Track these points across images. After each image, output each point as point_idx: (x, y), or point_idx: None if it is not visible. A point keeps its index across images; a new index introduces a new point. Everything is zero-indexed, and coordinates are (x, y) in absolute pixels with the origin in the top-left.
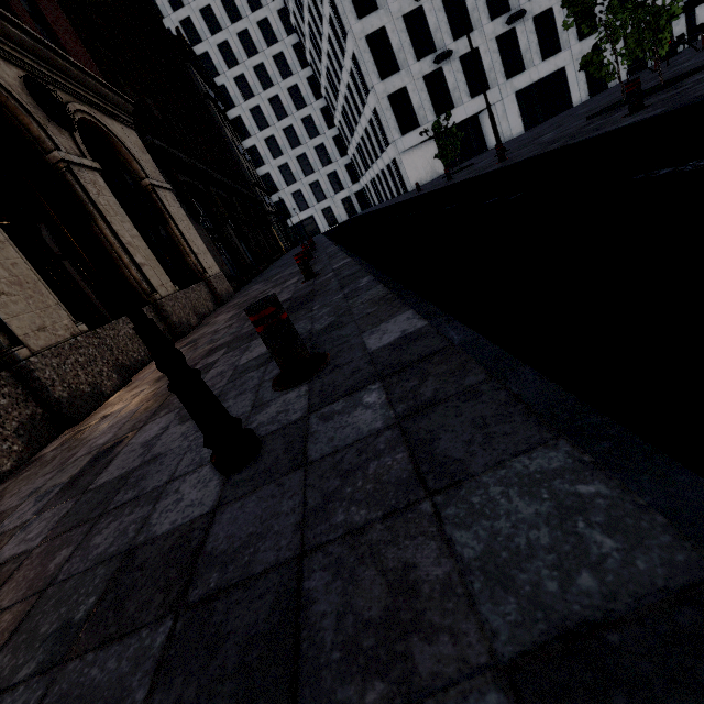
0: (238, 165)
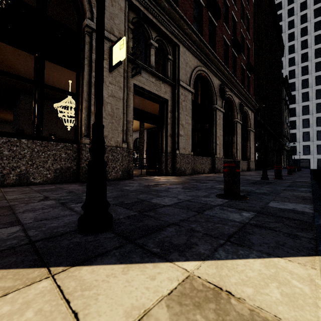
0: (281, 127)
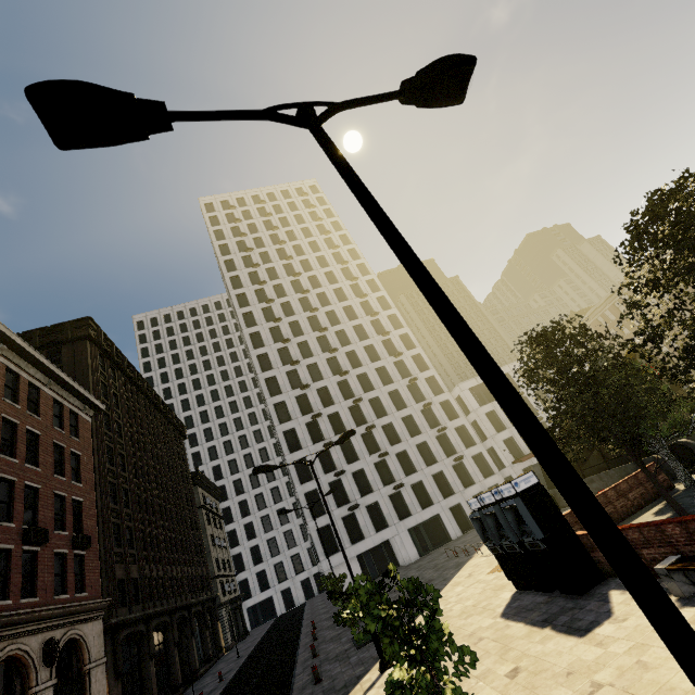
0: (205, 562)
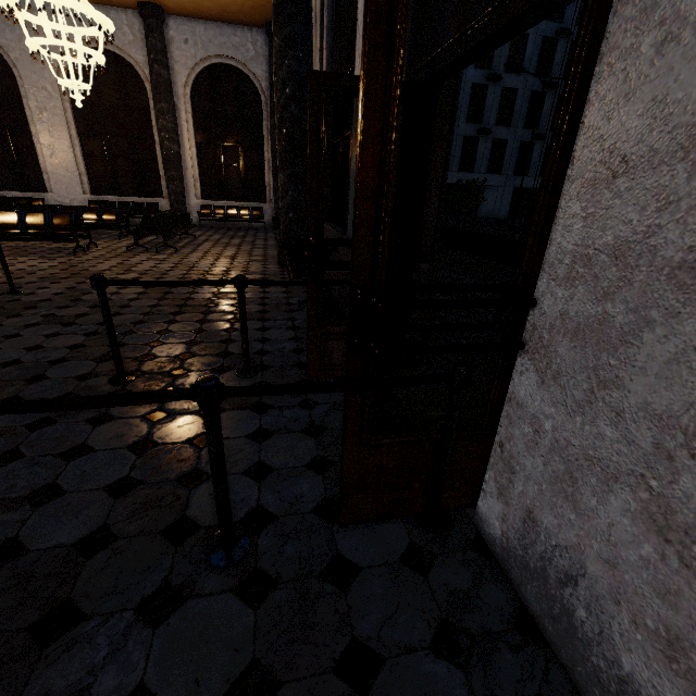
0: None
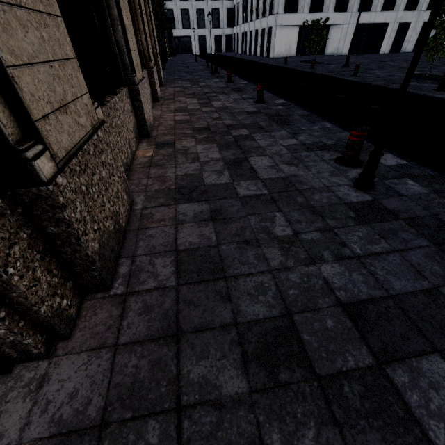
0: None
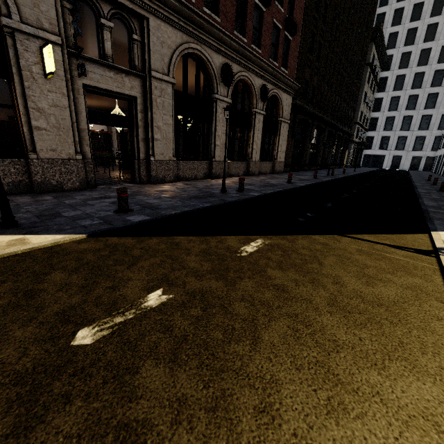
0: (354, 109)
